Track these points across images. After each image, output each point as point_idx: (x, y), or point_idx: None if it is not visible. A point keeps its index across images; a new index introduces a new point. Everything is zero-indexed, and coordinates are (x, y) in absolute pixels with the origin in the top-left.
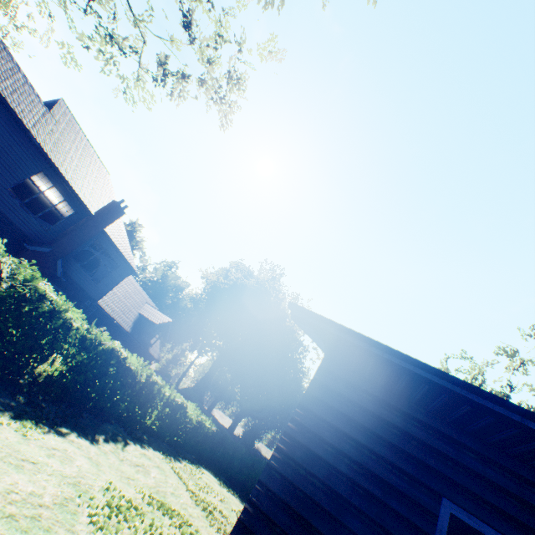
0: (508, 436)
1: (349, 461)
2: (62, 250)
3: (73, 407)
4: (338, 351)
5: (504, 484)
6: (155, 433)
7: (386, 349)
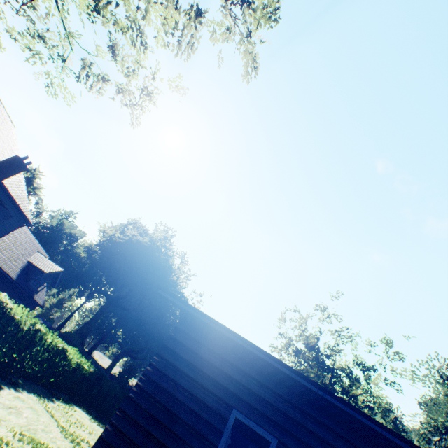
0: (271, 370)
1: (184, 390)
2: None
3: None
4: (188, 317)
5: (267, 397)
6: (30, 377)
7: (212, 320)
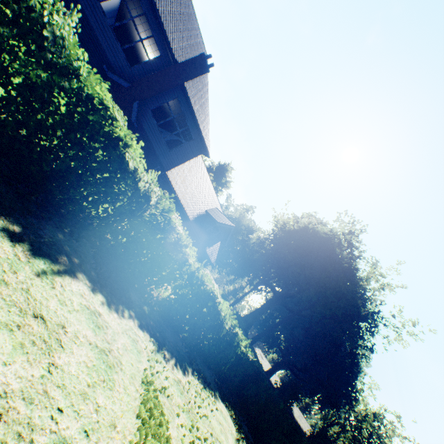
0: None
1: None
2: (139, 92)
3: (2, 163)
4: None
5: None
6: (167, 316)
7: None
